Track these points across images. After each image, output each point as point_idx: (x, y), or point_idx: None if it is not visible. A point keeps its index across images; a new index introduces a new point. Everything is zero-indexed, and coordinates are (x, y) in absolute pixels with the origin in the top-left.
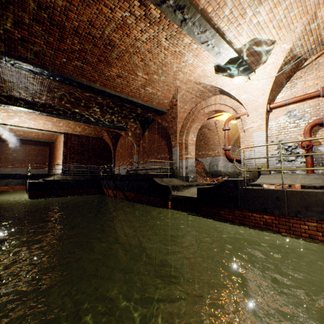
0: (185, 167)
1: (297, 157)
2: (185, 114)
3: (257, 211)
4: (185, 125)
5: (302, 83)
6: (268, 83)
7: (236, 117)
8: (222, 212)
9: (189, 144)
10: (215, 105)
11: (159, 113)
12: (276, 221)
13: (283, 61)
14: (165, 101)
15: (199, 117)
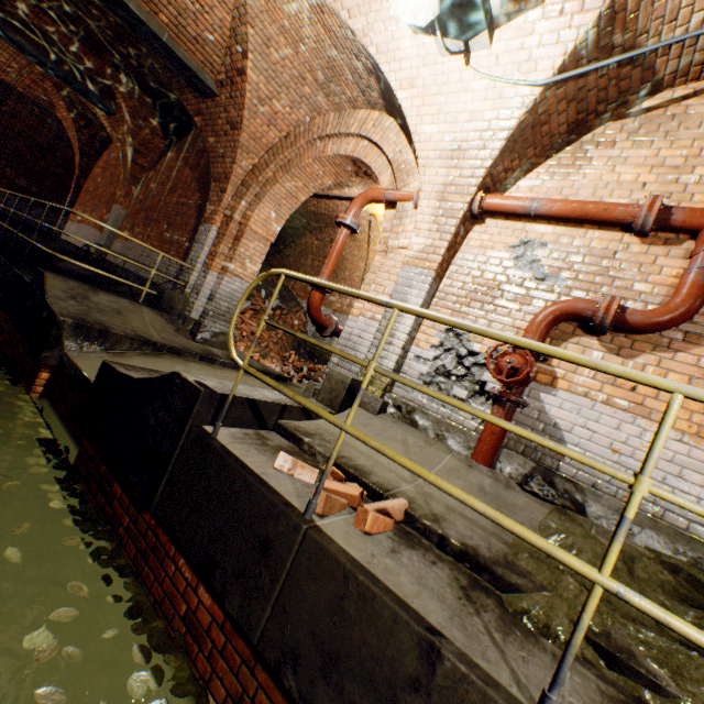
0: (209, 295)
1: (475, 396)
2: (274, 134)
3: (190, 556)
4: (261, 170)
5: (607, 165)
6: (514, 107)
7: (387, 197)
8: (119, 489)
9: (249, 232)
10: (359, 139)
11: (191, 80)
12: (220, 638)
13: (596, 26)
14: (207, 34)
15: (307, 161)
